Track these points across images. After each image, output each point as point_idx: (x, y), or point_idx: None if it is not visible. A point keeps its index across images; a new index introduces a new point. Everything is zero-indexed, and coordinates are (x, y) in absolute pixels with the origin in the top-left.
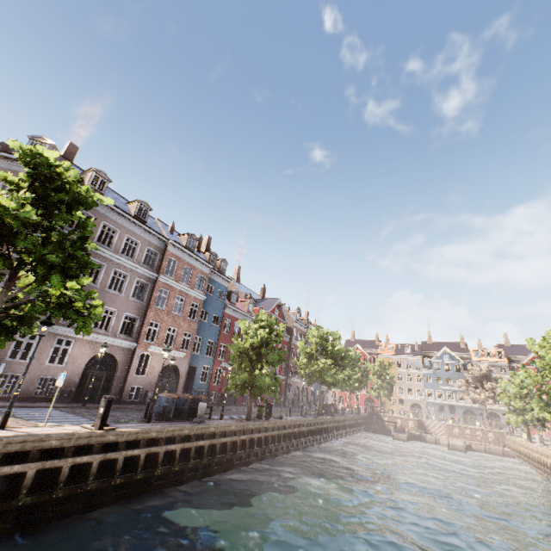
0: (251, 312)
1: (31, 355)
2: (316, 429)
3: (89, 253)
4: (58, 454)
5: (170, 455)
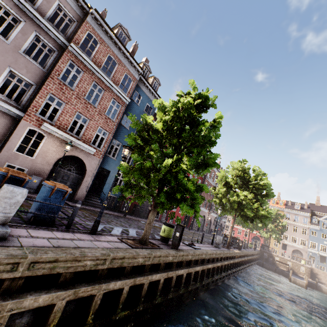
0: None
1: None
2: (228, 263)
3: None
4: None
5: None
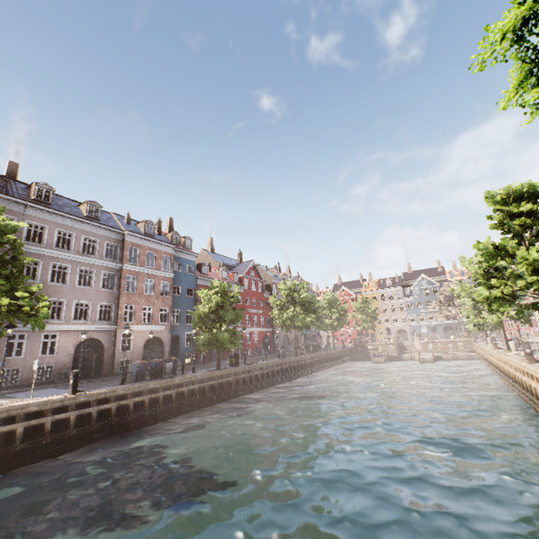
0: (226, 278)
1: (24, 351)
2: (291, 366)
3: (21, 269)
4: (40, 415)
5: (141, 404)
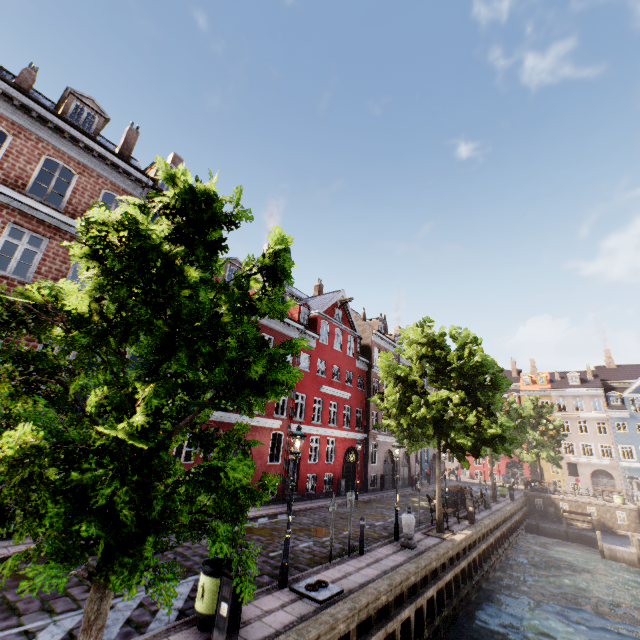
0: None
1: None
2: (441, 586)
3: None
4: None
5: None
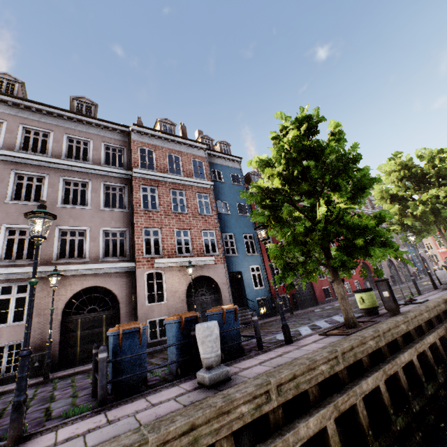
0: None
1: None
2: None
3: None
4: None
5: None
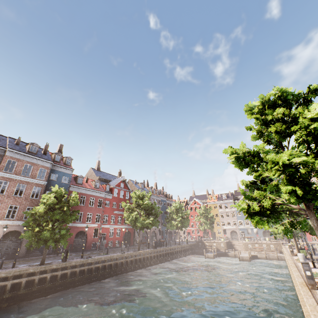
0: (98, 187)
1: None
2: (128, 260)
3: None
4: None
5: None
